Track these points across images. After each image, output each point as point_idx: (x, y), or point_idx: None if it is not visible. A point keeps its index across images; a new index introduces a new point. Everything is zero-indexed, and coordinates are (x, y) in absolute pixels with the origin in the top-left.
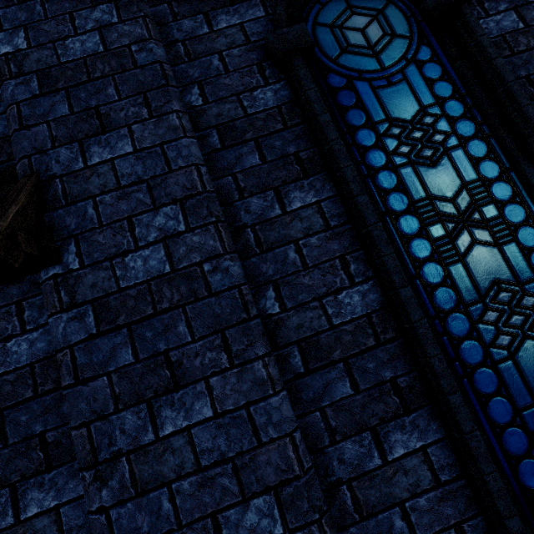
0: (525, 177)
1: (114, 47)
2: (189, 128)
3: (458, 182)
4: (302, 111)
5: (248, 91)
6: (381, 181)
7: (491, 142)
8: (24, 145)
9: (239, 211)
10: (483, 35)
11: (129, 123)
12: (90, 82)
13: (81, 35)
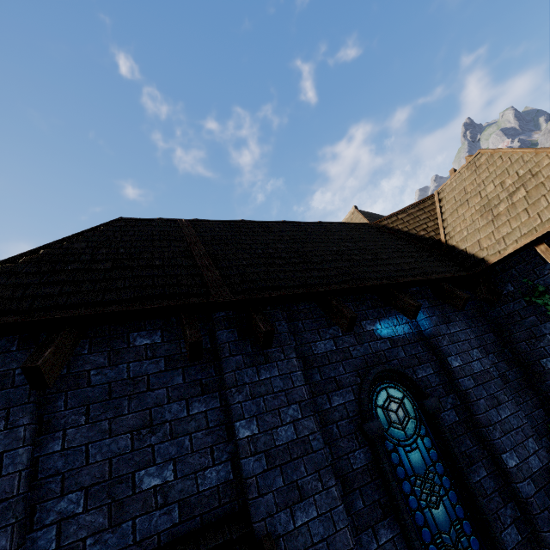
0: (475, 519)
1: (301, 436)
2: (340, 496)
3: (449, 520)
4: (379, 469)
5: (352, 452)
6: (417, 519)
7: (458, 492)
8: (262, 510)
9: (357, 545)
10: (447, 433)
11: (313, 494)
12: (292, 461)
13: (284, 425)
